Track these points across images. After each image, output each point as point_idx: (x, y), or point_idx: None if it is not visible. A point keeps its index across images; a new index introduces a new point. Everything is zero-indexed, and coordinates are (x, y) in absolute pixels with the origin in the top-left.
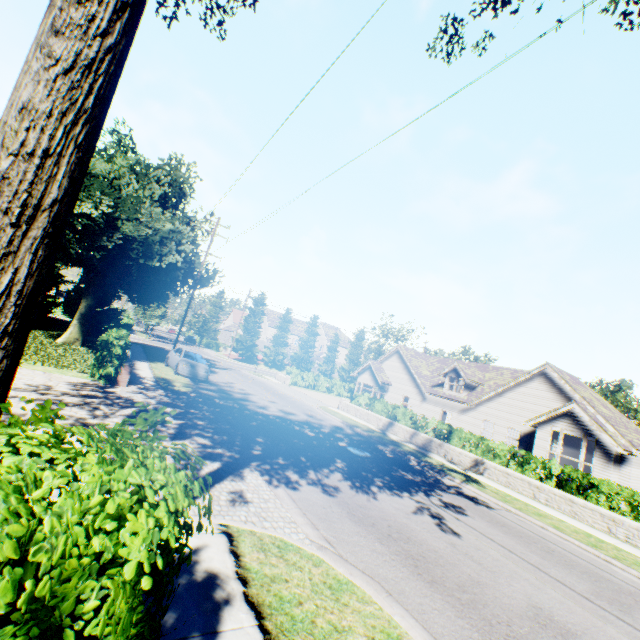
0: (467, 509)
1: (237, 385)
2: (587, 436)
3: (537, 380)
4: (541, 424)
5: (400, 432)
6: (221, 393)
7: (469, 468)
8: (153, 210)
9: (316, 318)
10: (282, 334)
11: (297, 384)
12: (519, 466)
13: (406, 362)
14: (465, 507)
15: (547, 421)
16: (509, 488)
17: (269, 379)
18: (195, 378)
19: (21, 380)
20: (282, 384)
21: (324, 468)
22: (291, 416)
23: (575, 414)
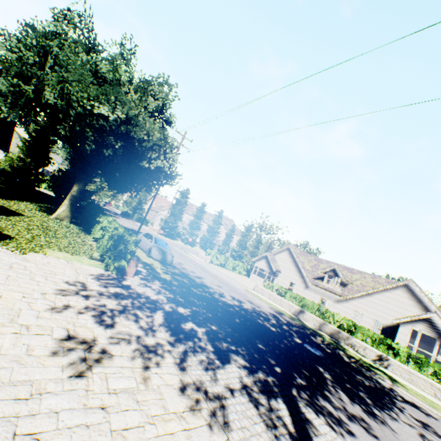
0: (434, 427)
1: (186, 266)
2: (440, 338)
3: (401, 289)
4: (404, 323)
5: (310, 320)
6: (187, 278)
7: (374, 360)
8: (148, 119)
9: (222, 212)
10: (197, 220)
11: (213, 262)
12: (413, 364)
13: (295, 258)
14: (430, 424)
15: (409, 321)
16: (412, 384)
17: (195, 257)
18: (164, 262)
19: (57, 276)
20: (205, 262)
21: (327, 385)
22: (244, 305)
23: (432, 320)
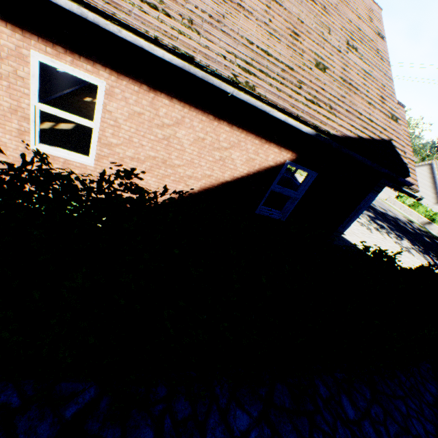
0: None
1: None
2: None
3: None
4: None
5: (435, 230)
6: None
7: None
8: None
9: None
10: None
11: None
12: None
13: (434, 174)
14: None
15: None
16: None
17: None
18: None
19: None
20: None
21: None
22: (388, 213)
23: None
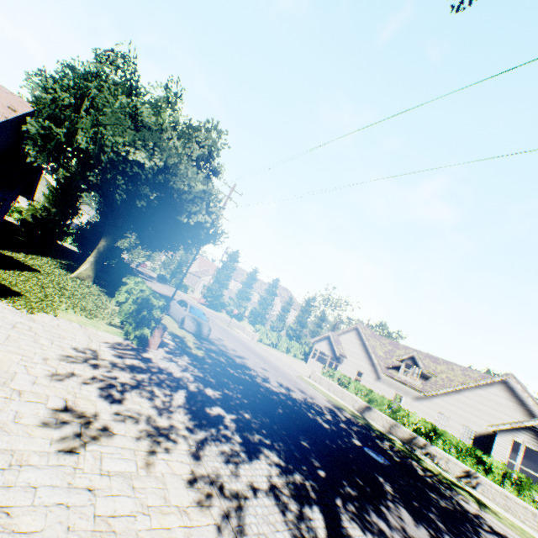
0: None
1: (227, 343)
2: None
3: (497, 387)
4: (502, 431)
5: (378, 419)
6: (225, 357)
7: (459, 477)
8: (191, 168)
9: (277, 280)
10: (246, 289)
11: (262, 341)
12: (510, 486)
13: (364, 340)
14: None
15: (508, 430)
16: (509, 513)
17: (240, 333)
18: (199, 335)
19: (66, 340)
20: (252, 340)
21: (386, 499)
22: (292, 394)
23: None
